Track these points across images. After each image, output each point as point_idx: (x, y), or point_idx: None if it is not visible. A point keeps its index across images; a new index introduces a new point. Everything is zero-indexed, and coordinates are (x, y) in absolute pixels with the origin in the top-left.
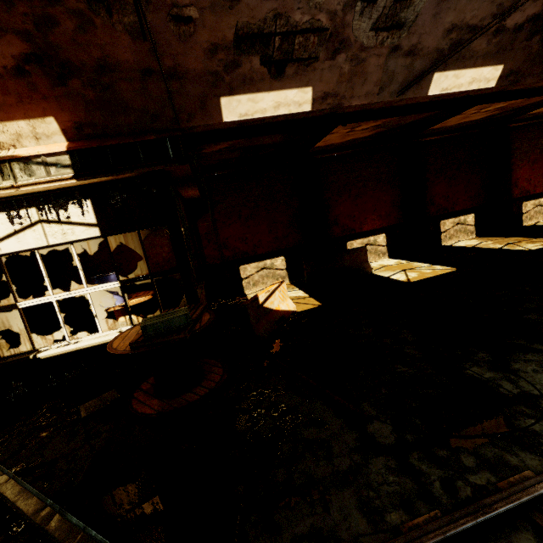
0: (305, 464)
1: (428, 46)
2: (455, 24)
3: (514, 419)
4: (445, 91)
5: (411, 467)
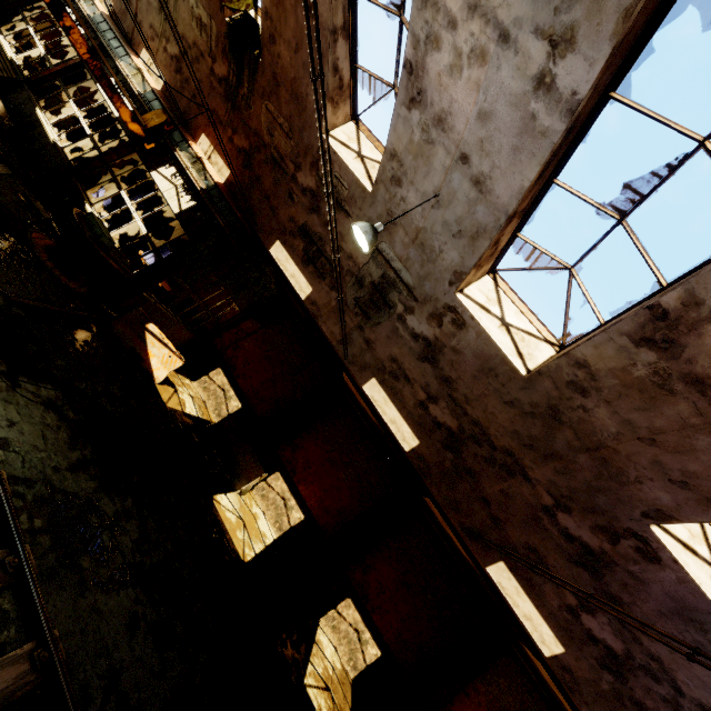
0: None
1: (379, 353)
2: (398, 359)
3: None
4: (374, 401)
5: None
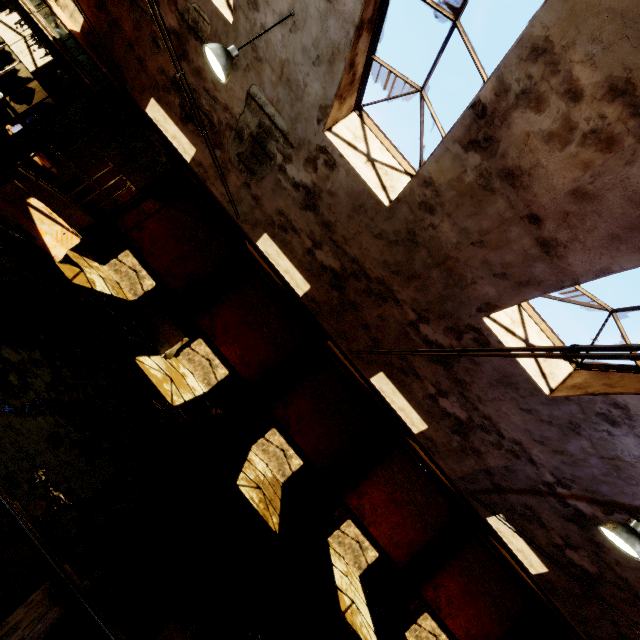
0: None
1: (267, 208)
2: (284, 212)
3: None
4: (268, 255)
5: None
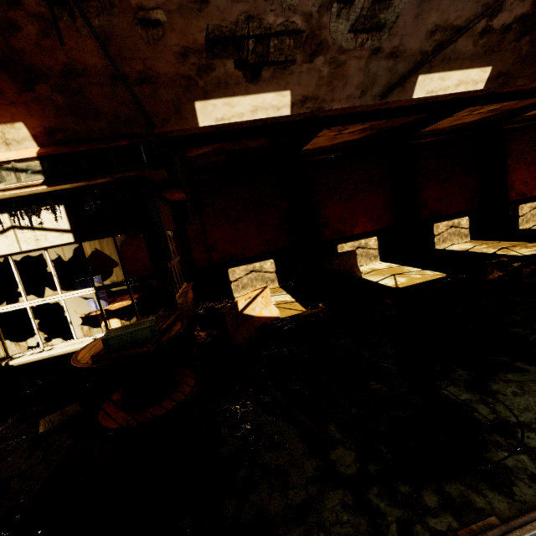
0: (259, 495)
1: (411, 48)
2: (438, 25)
3: (486, 451)
4: (430, 93)
5: (369, 505)
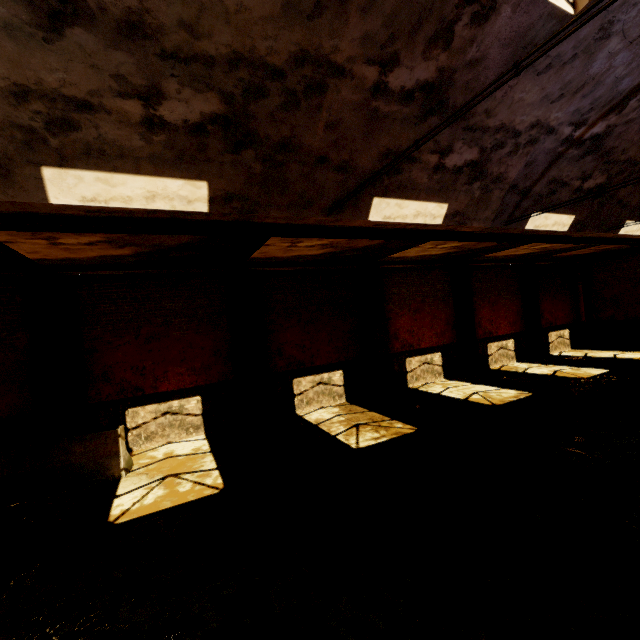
0: None
1: None
2: (23, 84)
3: None
4: (93, 202)
5: None
